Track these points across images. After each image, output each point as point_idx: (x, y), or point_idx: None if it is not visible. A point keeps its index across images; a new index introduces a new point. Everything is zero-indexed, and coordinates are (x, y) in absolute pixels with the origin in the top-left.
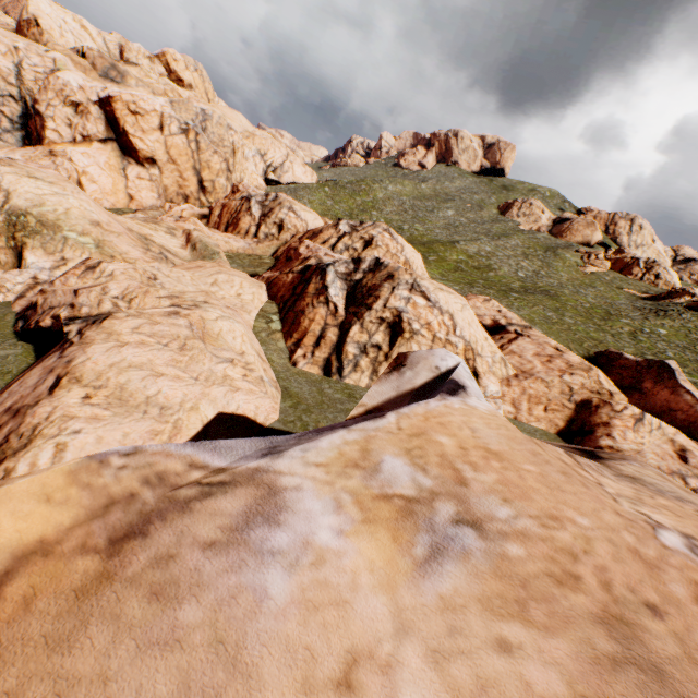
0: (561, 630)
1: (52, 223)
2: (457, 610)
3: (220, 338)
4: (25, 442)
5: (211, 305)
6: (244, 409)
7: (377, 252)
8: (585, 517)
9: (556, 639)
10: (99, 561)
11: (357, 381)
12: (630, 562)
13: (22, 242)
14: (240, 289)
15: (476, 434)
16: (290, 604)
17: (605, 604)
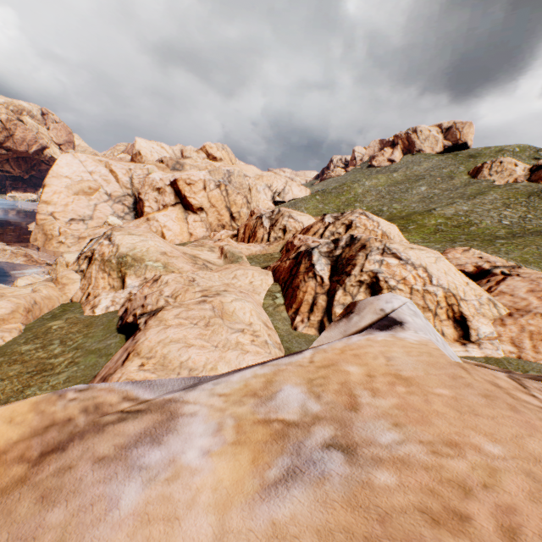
0: None
1: (140, 258)
2: (287, 540)
3: (234, 315)
4: None
5: (228, 292)
6: None
7: (357, 231)
8: (497, 444)
9: None
10: (26, 468)
11: None
12: None
13: (124, 273)
14: (252, 278)
15: (390, 362)
16: (130, 515)
17: None
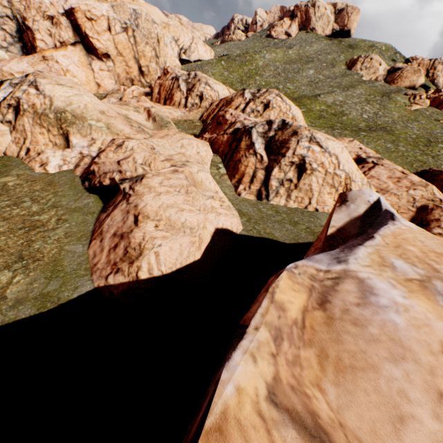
0: None
1: (80, 115)
2: None
3: (203, 184)
4: (139, 252)
5: (191, 163)
6: (226, 225)
7: (273, 112)
8: None
9: None
10: (322, 312)
11: (278, 202)
12: None
13: (66, 130)
14: (197, 149)
15: (424, 244)
16: (407, 326)
17: None
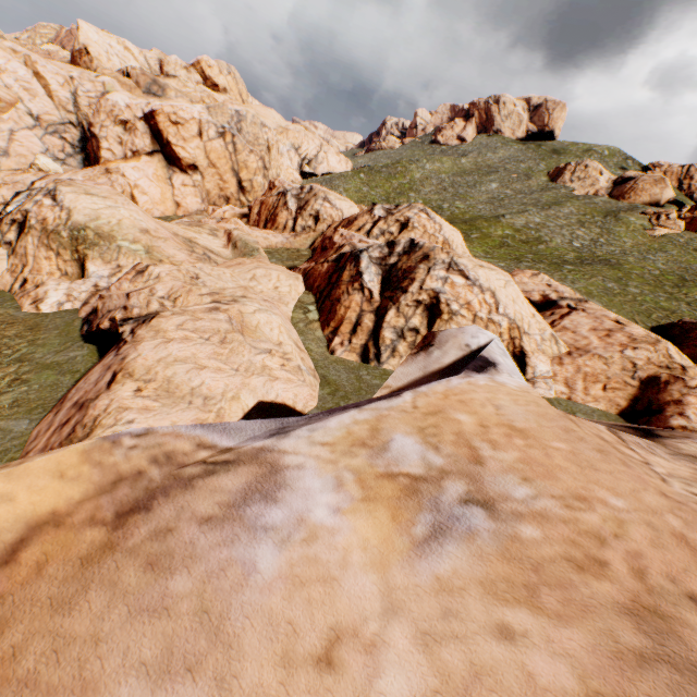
0: (576, 620)
1: (107, 234)
2: (454, 592)
3: (258, 330)
4: (88, 431)
5: (248, 299)
6: (283, 397)
7: (414, 234)
8: (620, 498)
9: (570, 629)
10: (105, 532)
11: (395, 366)
12: (674, 548)
13: (84, 254)
14: (277, 282)
15: (500, 411)
16: (277, 579)
17: (636, 594)
